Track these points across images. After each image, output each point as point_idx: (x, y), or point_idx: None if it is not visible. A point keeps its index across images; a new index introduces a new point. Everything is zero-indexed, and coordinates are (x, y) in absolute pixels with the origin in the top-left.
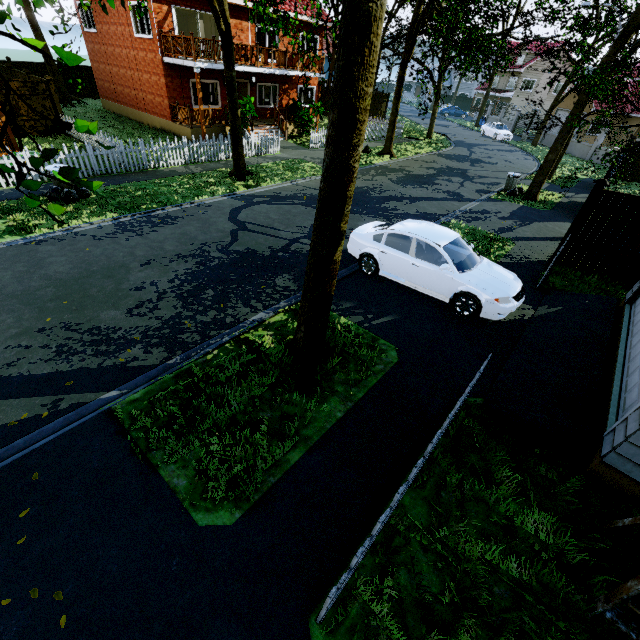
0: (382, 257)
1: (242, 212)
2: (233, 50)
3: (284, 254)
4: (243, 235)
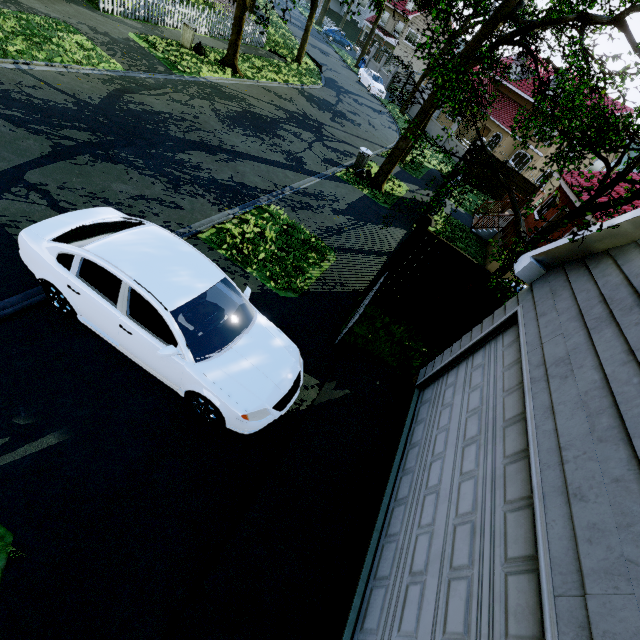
0: (75, 297)
1: None
2: None
3: None
4: None
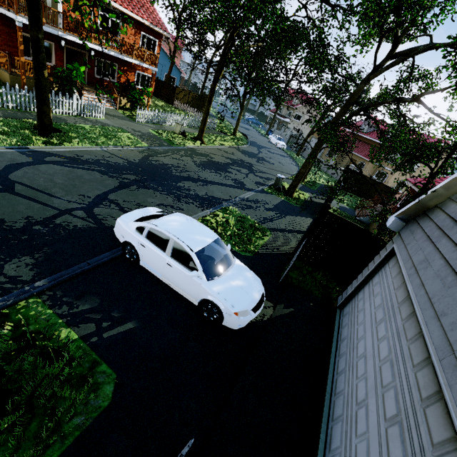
0: (142, 249)
1: (21, 169)
2: (41, 13)
3: (42, 228)
4: (0, 198)
